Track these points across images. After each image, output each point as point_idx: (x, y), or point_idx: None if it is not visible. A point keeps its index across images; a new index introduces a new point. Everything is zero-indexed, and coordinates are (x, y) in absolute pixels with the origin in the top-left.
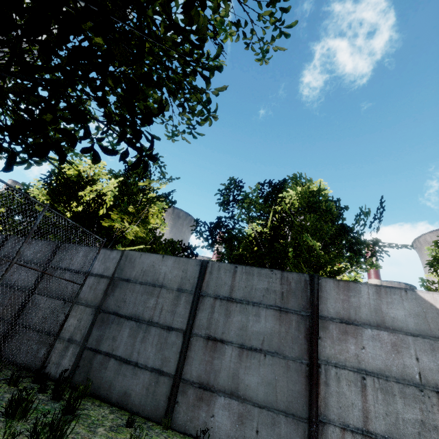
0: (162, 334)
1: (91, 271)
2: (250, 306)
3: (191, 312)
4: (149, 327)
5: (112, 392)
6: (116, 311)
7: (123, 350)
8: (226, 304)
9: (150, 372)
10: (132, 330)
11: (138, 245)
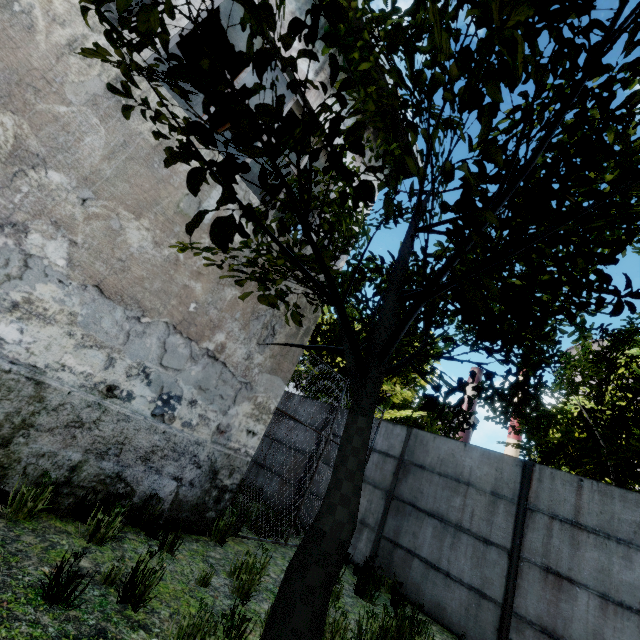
0: (478, 546)
1: (373, 446)
2: (611, 543)
3: (516, 528)
4: (458, 532)
5: (421, 598)
6: (412, 501)
7: (428, 551)
8: (569, 529)
9: (467, 590)
10: (435, 530)
11: (401, 409)
